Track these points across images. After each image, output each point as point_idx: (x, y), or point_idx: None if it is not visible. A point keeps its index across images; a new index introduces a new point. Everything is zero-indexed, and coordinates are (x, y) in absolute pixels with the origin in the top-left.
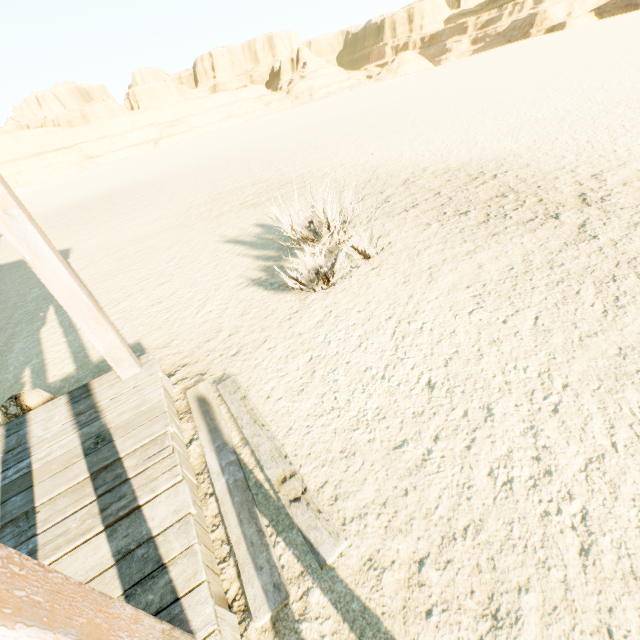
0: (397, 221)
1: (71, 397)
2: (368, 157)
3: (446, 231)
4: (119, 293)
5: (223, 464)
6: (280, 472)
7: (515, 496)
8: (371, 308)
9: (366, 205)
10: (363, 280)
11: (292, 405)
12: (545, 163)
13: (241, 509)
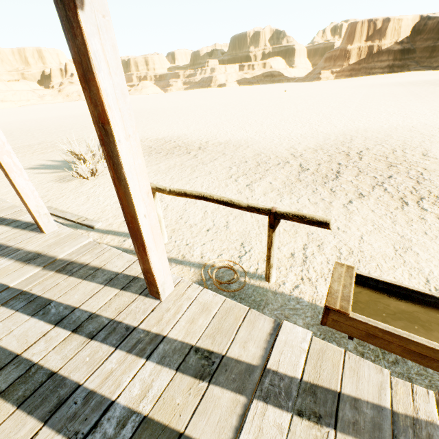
0: None
1: None
2: None
3: (150, 158)
4: None
5: None
6: (76, 218)
7: None
8: None
9: None
10: None
11: (80, 207)
12: (194, 138)
13: None
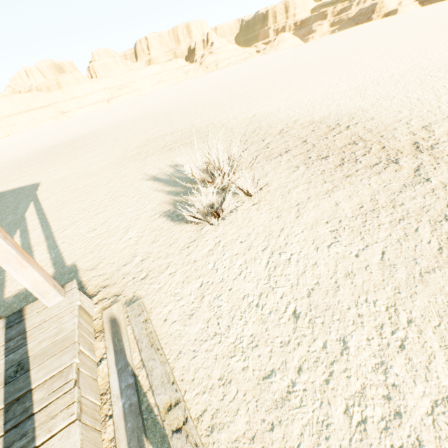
0: (274, 164)
1: (7, 322)
2: (254, 112)
3: (310, 173)
4: (67, 220)
5: (122, 387)
6: (167, 399)
7: (369, 439)
8: (251, 239)
9: (251, 150)
10: (246, 214)
11: (183, 329)
12: (386, 117)
13: (132, 436)
